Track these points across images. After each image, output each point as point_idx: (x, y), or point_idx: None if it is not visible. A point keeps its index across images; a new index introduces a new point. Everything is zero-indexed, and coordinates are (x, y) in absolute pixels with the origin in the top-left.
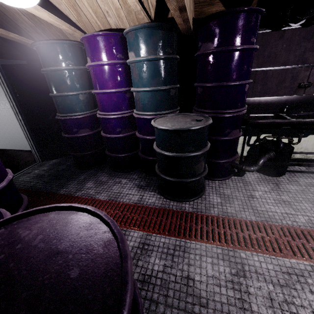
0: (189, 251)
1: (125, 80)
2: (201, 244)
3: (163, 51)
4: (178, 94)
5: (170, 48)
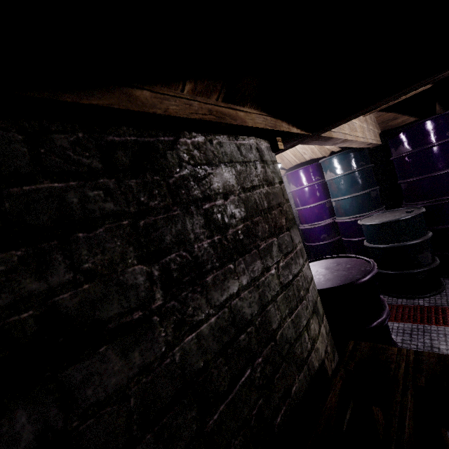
0: (430, 331)
1: (323, 194)
2: (445, 327)
3: (356, 166)
4: (381, 194)
5: (363, 161)
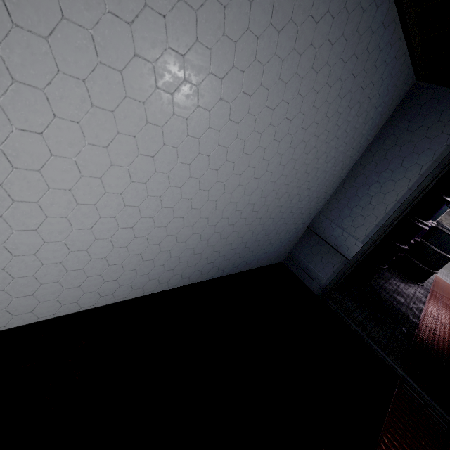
0: None
1: None
2: None
3: None
4: None
5: None
